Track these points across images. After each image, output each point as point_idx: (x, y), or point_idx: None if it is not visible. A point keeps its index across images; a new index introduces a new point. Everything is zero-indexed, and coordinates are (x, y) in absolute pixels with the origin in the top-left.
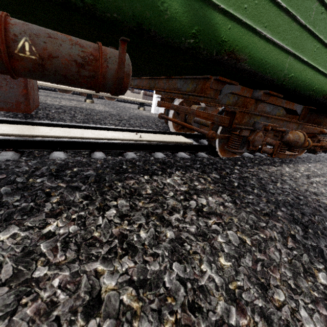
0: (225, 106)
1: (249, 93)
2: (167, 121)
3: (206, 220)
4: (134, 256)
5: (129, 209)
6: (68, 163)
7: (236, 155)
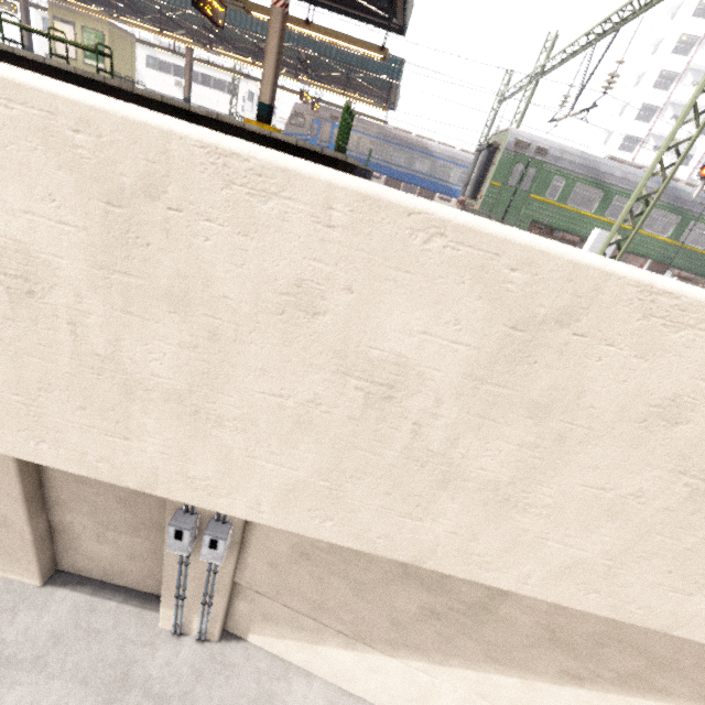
0: None
1: None
2: None
3: None
4: None
5: None
6: None
7: None
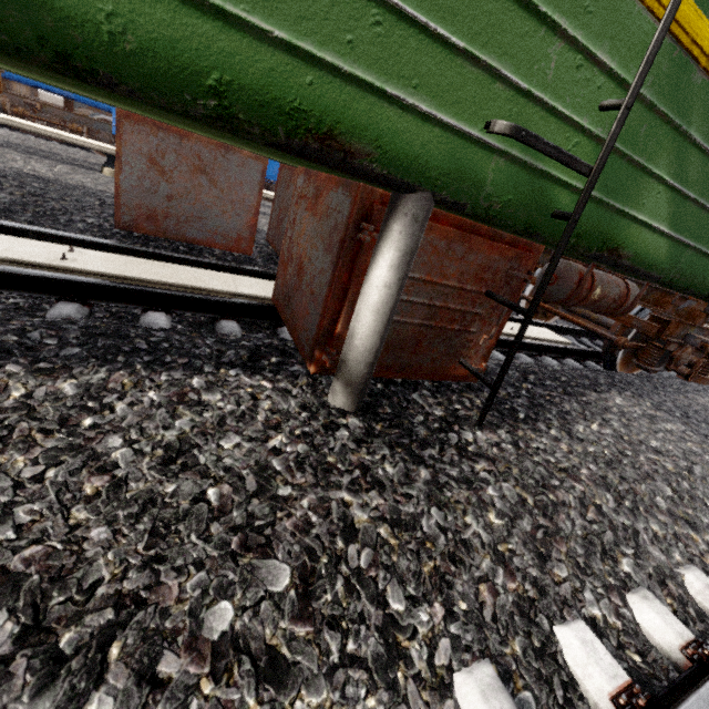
0: (656, 310)
1: (703, 307)
2: (520, 301)
3: (684, 443)
4: (663, 456)
5: (622, 424)
6: (516, 369)
7: (636, 371)
